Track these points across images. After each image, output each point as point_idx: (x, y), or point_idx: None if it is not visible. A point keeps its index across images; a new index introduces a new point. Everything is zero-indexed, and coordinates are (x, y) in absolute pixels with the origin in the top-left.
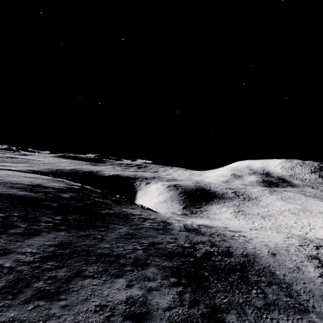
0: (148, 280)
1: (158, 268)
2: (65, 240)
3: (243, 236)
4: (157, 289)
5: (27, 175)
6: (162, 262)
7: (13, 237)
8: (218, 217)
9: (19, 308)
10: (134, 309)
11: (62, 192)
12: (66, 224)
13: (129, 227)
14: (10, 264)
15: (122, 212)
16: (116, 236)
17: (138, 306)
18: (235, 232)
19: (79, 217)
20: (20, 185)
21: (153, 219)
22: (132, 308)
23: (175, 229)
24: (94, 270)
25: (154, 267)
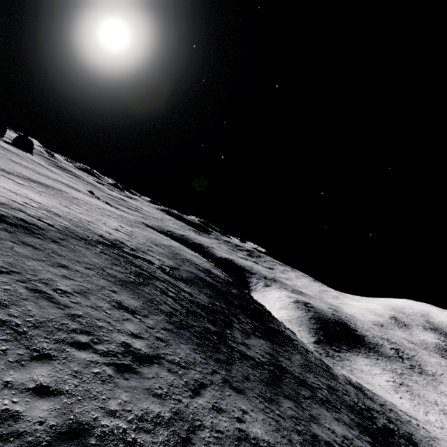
0: (348, 426)
1: (349, 419)
2: (270, 351)
3: (424, 429)
4: (360, 440)
5: (190, 252)
6: (349, 413)
7: (240, 332)
8: (366, 378)
9: (289, 401)
10: (354, 446)
11: (229, 285)
12: (258, 331)
13: (301, 356)
14: (258, 360)
15: (283, 332)
16: (298, 363)
17: (355, 446)
18: (410, 417)
19: (261, 326)
20: (200, 267)
21: (312, 353)
22: (352, 445)
23: (340, 378)
24: (305, 393)
25: (346, 415)
